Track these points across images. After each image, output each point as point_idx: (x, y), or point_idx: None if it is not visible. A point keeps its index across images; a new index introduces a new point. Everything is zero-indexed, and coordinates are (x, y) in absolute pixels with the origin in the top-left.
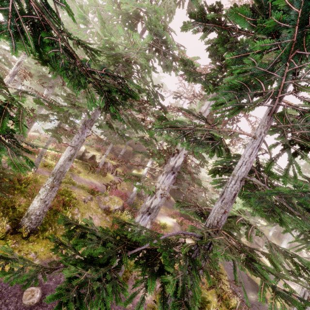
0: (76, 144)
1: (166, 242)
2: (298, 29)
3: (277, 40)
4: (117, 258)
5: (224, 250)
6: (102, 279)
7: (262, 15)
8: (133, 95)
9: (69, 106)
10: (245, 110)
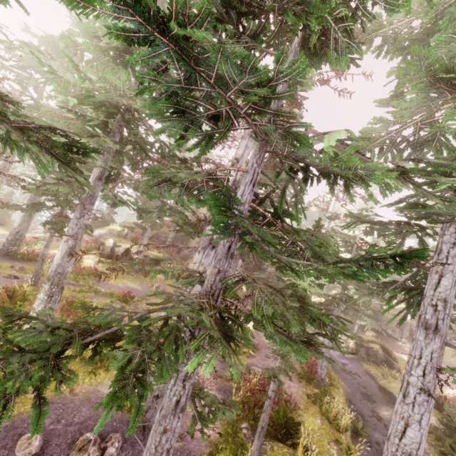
0: (74, 232)
1: (142, 321)
2: (162, 36)
3: (152, 51)
4: (71, 347)
5: (187, 310)
6: (27, 364)
7: (225, 21)
8: (85, 148)
9: (56, 183)
10: (218, 139)
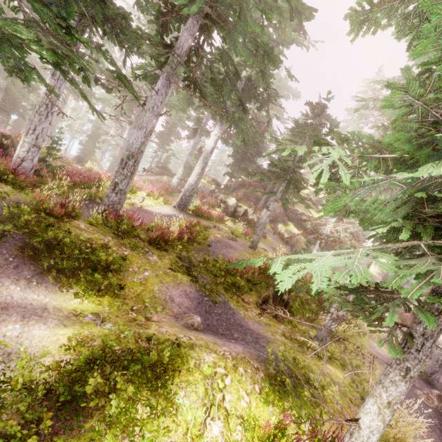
0: None
1: None
2: None
3: None
4: None
5: None
6: None
7: None
8: None
9: None
10: None
